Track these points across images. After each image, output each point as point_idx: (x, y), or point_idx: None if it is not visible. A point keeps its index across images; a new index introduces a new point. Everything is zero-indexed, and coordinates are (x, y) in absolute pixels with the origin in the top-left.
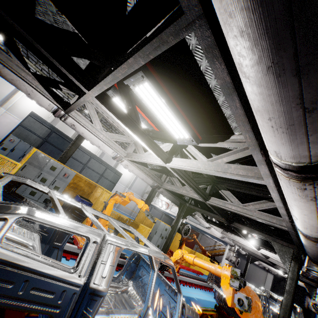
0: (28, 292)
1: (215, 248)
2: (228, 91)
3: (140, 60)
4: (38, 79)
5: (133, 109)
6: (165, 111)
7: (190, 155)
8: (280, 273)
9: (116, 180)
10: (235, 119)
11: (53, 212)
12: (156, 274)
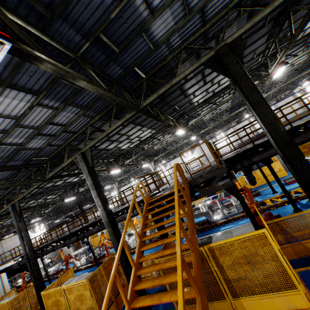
0: None
1: None
2: None
3: None
4: None
5: None
6: None
7: None
8: None
9: None
10: None
11: None
12: None
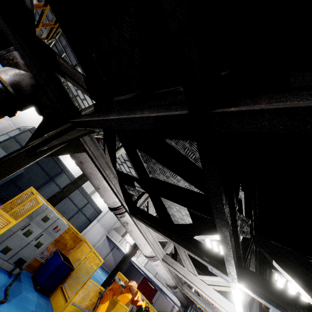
0: None
1: None
2: None
3: None
4: (119, 176)
5: None
6: None
7: None
8: None
9: (93, 217)
10: None
11: (21, 278)
12: None
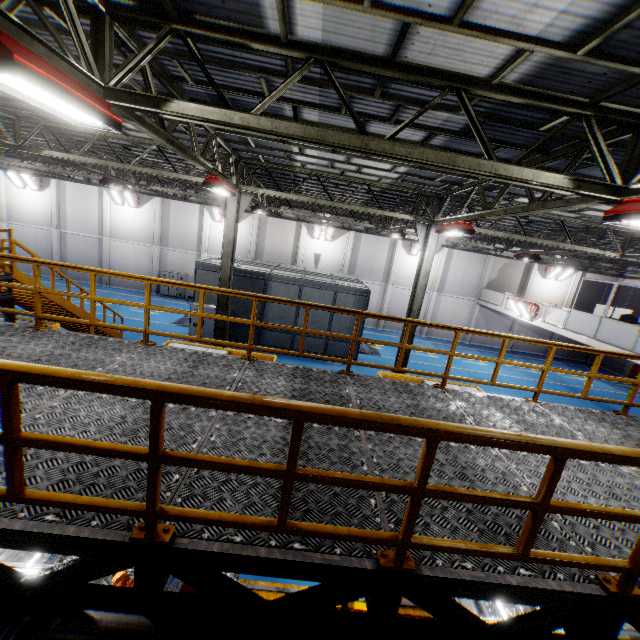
0: None
1: None
2: None
3: None
4: None
5: None
6: None
7: None
8: None
9: (362, 305)
10: None
11: None
12: None
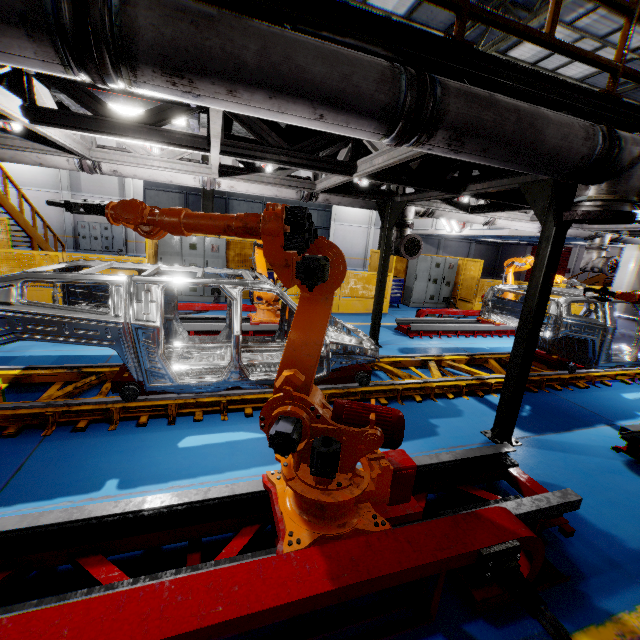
0: (74, 332)
1: None
2: None
3: None
4: (28, 137)
5: (93, 99)
6: None
7: None
8: None
9: (325, 221)
10: None
11: None
12: (237, 303)
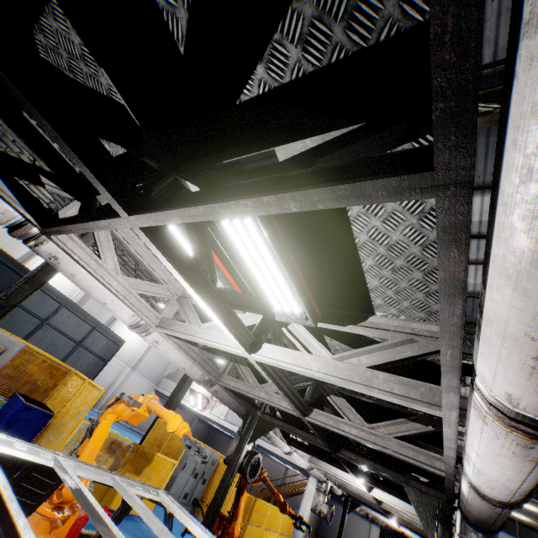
0: None
1: (285, 482)
2: (450, 290)
3: (290, 204)
4: None
5: (206, 252)
6: (271, 267)
7: (298, 342)
8: (393, 524)
9: (109, 353)
10: (440, 328)
11: None
12: None
